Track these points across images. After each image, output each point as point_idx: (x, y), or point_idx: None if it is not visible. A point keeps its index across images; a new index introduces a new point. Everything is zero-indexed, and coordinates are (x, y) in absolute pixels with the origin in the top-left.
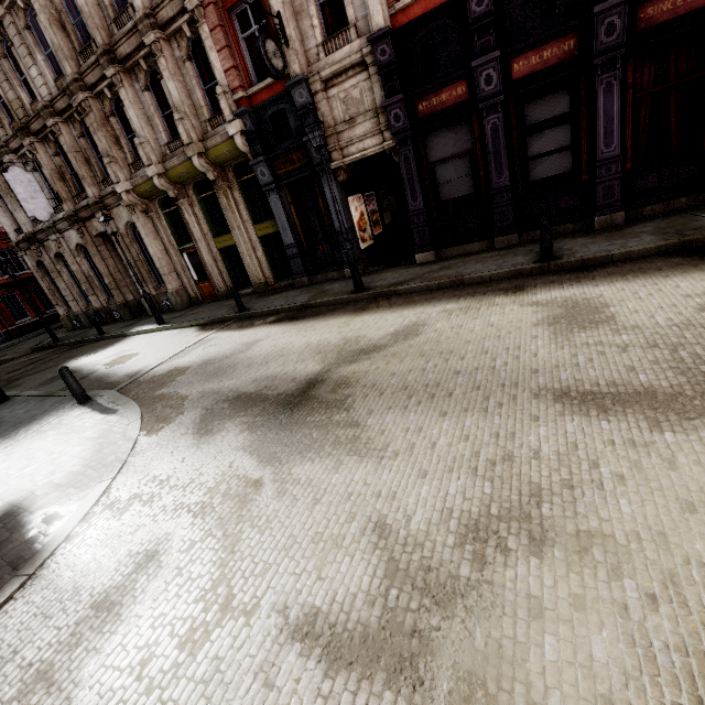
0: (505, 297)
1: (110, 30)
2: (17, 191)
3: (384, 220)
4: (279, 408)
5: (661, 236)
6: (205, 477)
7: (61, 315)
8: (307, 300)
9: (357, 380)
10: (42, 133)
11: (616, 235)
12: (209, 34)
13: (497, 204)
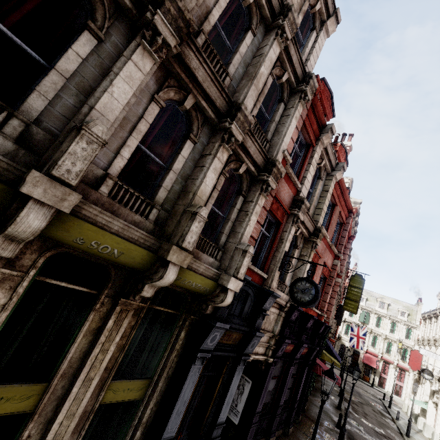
0: None
1: None
2: None
3: None
4: None
5: None
6: None
7: None
8: None
9: None
10: None
11: None
12: (262, 206)
13: (278, 415)
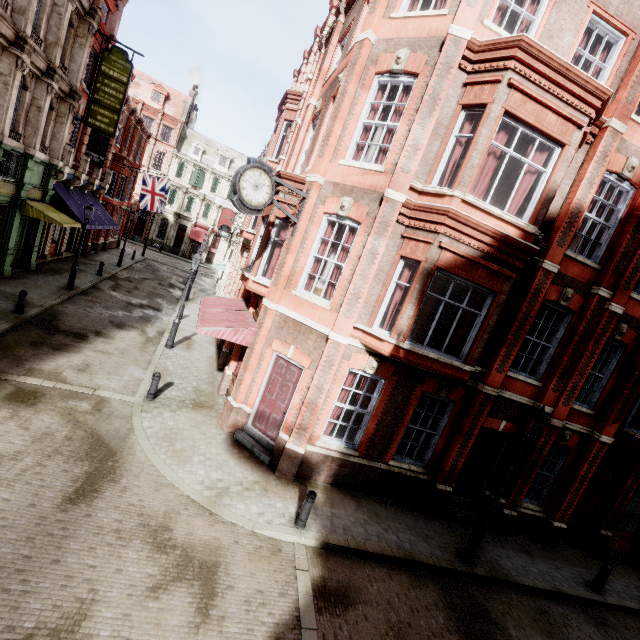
0: None
1: None
2: None
3: None
4: None
5: None
6: None
7: None
8: None
9: None
10: None
11: None
12: None
13: None
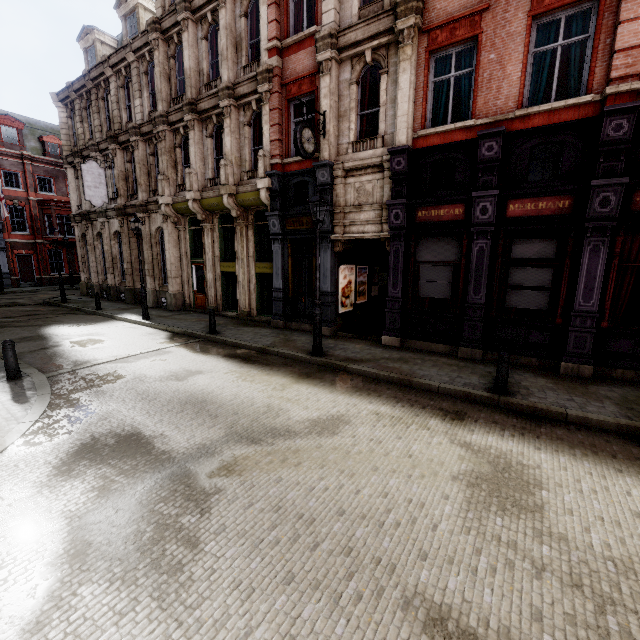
0: (440, 422)
1: (200, 90)
2: (86, 178)
3: (371, 292)
4: (148, 472)
5: (625, 410)
6: (2, 545)
7: (82, 280)
8: (269, 344)
9: (241, 470)
10: (125, 144)
11: (579, 389)
12: (268, 112)
13: (469, 316)
